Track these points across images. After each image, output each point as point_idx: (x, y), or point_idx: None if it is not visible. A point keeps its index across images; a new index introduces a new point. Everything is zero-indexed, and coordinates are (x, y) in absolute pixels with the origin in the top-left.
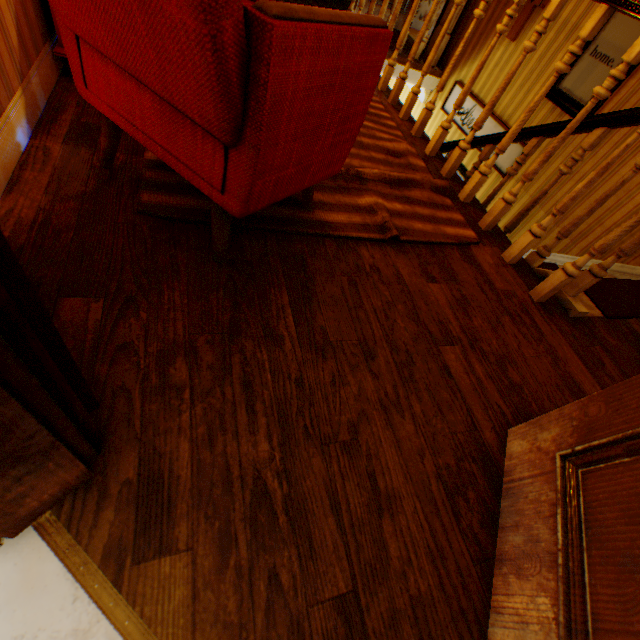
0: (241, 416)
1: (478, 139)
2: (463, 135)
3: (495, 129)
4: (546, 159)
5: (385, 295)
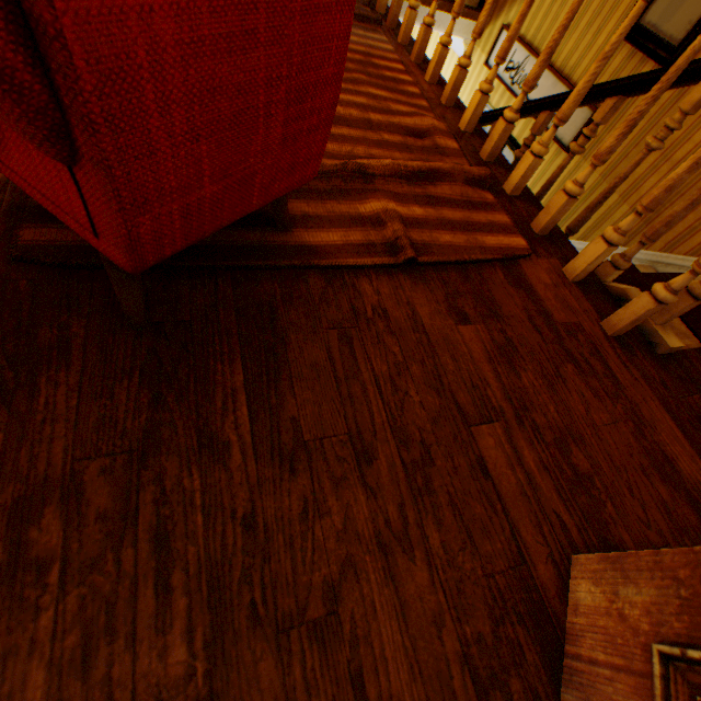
0: (145, 601)
1: (530, 104)
2: (513, 98)
3: (554, 87)
4: (628, 130)
5: (394, 352)
